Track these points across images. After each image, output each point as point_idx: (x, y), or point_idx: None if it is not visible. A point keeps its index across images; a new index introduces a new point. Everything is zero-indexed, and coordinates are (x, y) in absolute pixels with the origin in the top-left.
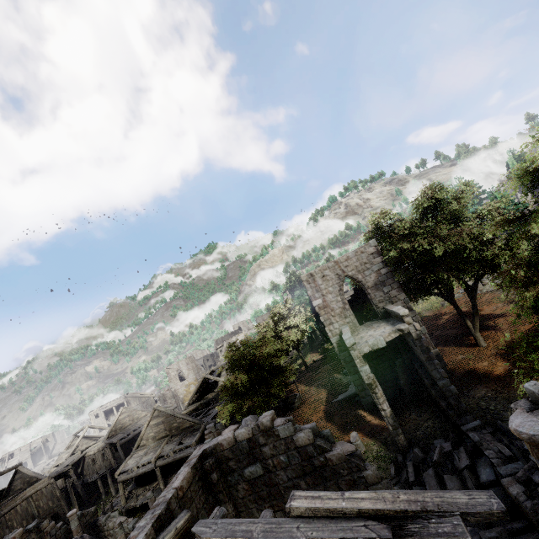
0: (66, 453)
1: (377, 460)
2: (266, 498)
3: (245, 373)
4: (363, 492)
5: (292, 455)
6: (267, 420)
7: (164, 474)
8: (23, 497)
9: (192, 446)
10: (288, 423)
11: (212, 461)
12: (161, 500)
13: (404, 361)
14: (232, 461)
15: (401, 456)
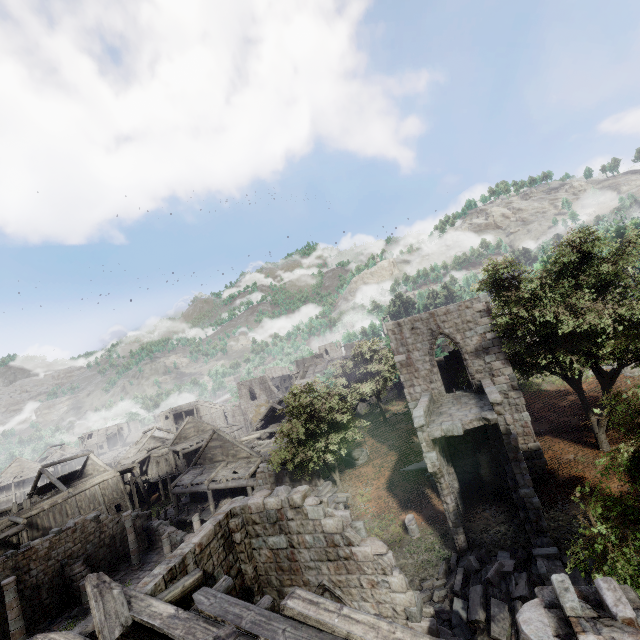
0: (135, 449)
1: (429, 552)
2: (286, 571)
3: (304, 422)
4: (362, 613)
5: (318, 538)
6: (297, 497)
7: (217, 496)
8: (91, 483)
9: (245, 479)
10: (319, 505)
11: (239, 521)
12: (178, 552)
13: (491, 449)
14: (259, 525)
15: (456, 556)
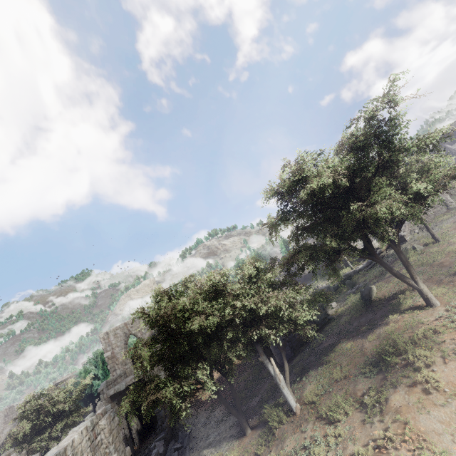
0: None
1: None
2: None
3: (31, 421)
4: None
5: None
6: None
7: None
8: None
9: None
10: (18, 455)
11: None
12: None
13: None
14: None
15: None
